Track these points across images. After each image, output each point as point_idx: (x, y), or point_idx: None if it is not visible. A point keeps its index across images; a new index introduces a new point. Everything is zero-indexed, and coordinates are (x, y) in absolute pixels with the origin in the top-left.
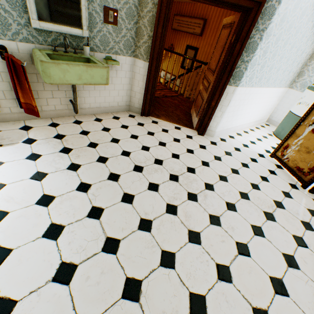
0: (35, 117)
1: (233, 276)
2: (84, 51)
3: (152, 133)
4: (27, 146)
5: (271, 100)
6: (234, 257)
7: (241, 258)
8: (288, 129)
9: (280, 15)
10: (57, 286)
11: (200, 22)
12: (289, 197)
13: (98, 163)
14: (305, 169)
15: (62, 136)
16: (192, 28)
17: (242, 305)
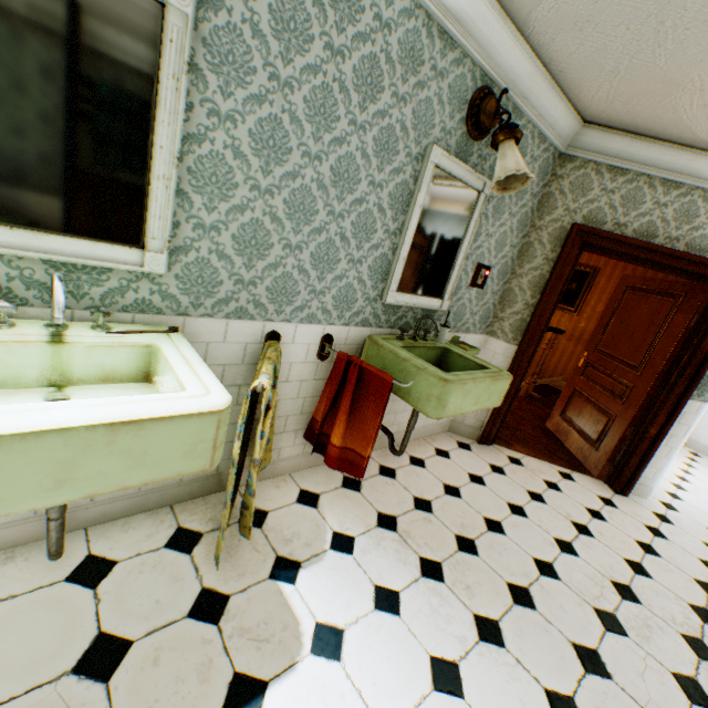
0: (309, 462)
1: None
2: (438, 334)
3: (538, 495)
4: (349, 561)
5: None
6: None
7: None
8: None
9: None
10: None
11: None
12: None
13: (523, 609)
14: None
15: (389, 518)
16: None
17: None
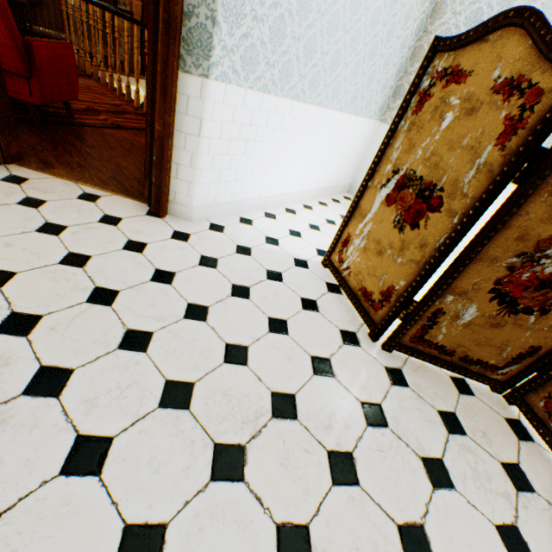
0: None
1: None
2: None
3: None
4: None
5: (344, 143)
6: None
7: None
8: None
9: None
10: None
11: None
12: (326, 375)
13: None
14: (376, 294)
15: None
16: None
17: None
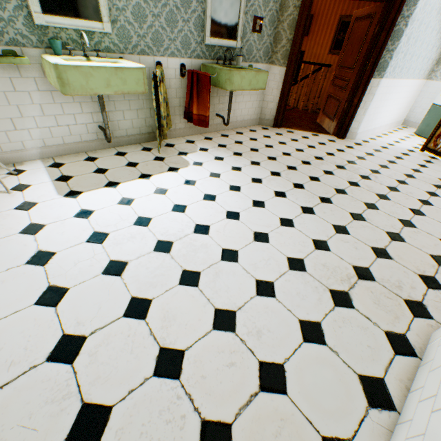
0: (189, 133)
1: (425, 214)
2: (237, 61)
3: (295, 140)
4: (206, 153)
5: (408, 95)
6: (420, 206)
7: (426, 206)
8: (433, 125)
9: (423, 0)
10: (308, 215)
11: None
12: None
13: (271, 161)
14: None
15: (223, 145)
16: None
17: (438, 224)
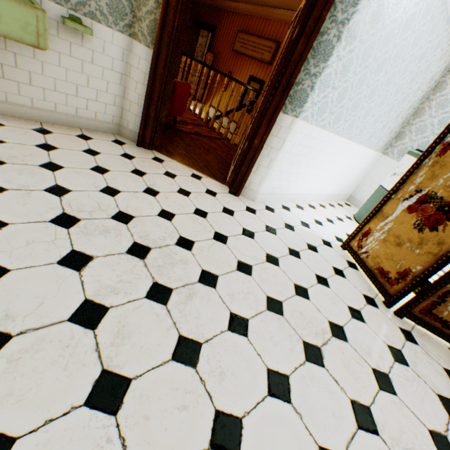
0: None
1: None
2: None
3: (142, 173)
4: None
5: (355, 165)
6: None
7: None
8: None
9: (372, 6)
10: None
11: (272, 45)
12: (360, 320)
13: None
14: (392, 273)
15: None
16: (260, 52)
17: None
